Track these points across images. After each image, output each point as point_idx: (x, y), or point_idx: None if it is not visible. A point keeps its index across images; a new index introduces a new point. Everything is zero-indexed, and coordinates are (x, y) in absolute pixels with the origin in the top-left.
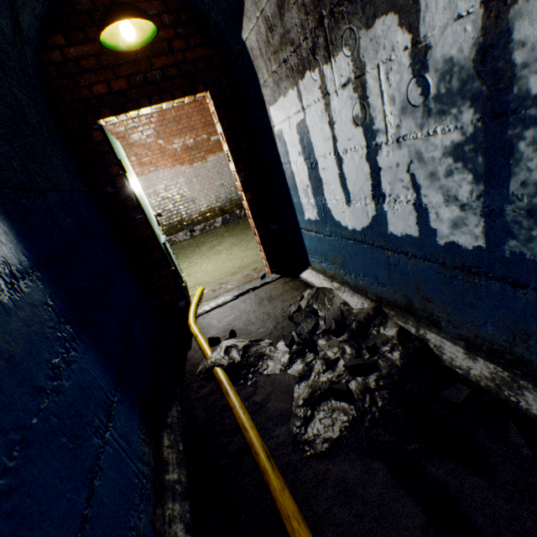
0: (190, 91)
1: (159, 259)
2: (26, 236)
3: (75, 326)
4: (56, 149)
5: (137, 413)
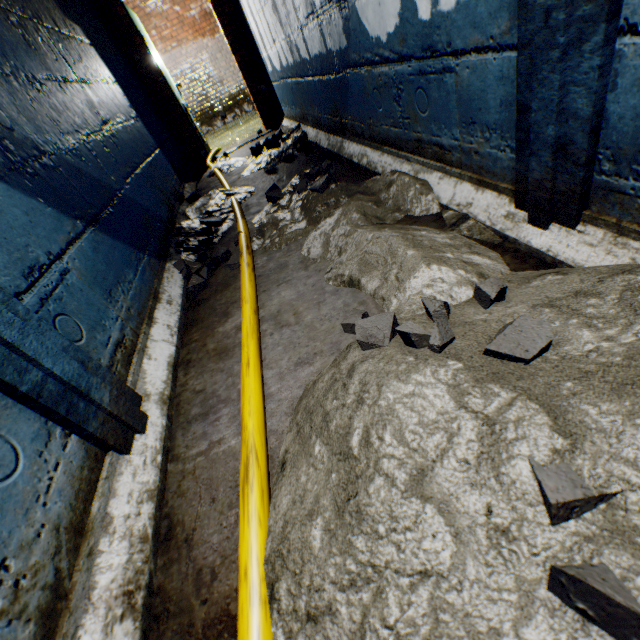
0: None
1: (180, 116)
2: (110, 70)
3: (137, 114)
4: (101, 26)
5: (170, 165)
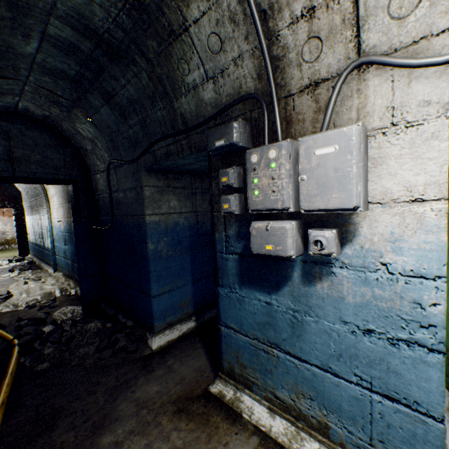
0: (8, 207)
1: None
2: None
3: None
4: None
5: None
